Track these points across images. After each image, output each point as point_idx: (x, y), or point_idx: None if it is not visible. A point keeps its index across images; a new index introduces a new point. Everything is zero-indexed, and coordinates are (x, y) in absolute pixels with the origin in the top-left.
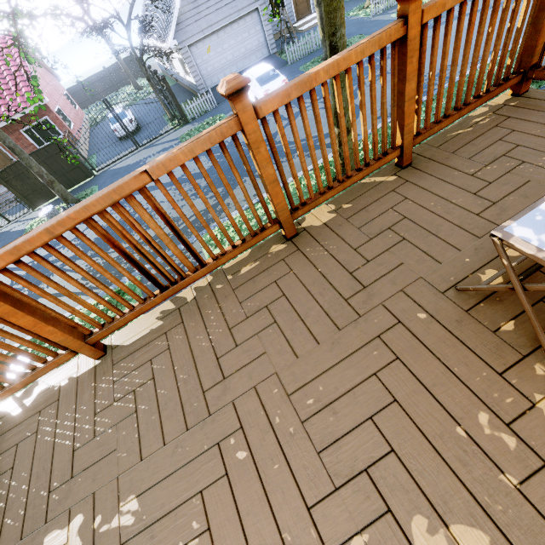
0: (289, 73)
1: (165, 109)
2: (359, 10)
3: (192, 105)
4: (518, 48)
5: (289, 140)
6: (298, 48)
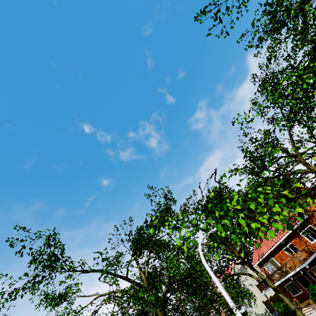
0: None
1: None
2: None
3: None
4: None
5: None
6: None
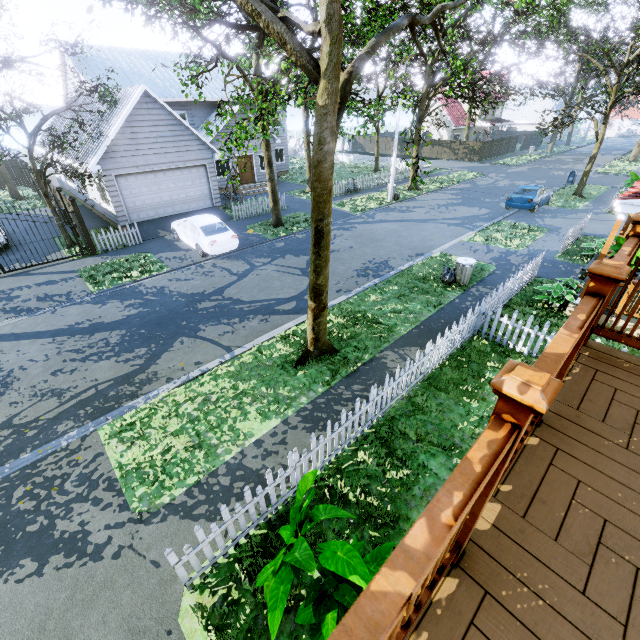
0: (236, 229)
1: (62, 232)
2: (301, 193)
3: (108, 235)
4: (438, 256)
5: (240, 298)
6: (245, 209)
